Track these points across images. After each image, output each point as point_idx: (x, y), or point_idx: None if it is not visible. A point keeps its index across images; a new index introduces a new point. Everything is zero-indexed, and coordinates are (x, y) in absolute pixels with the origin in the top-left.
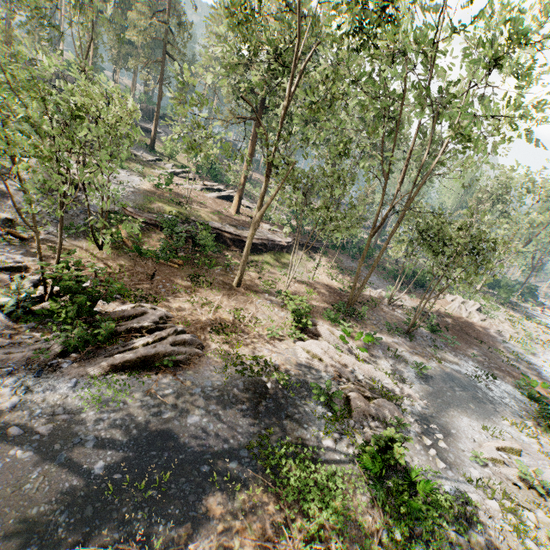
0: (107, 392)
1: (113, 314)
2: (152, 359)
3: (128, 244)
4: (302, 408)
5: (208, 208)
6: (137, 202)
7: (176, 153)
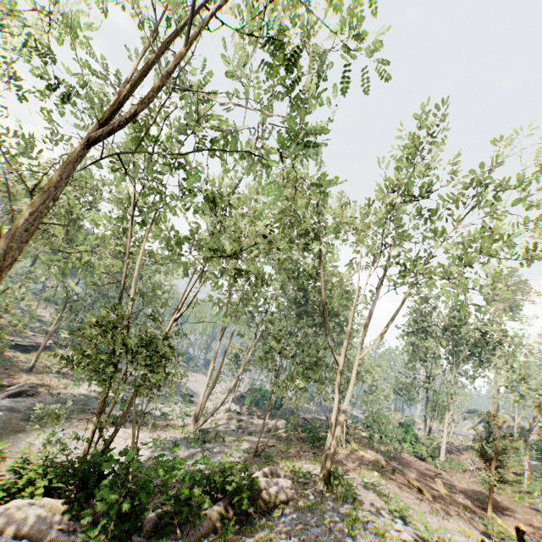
0: (13, 402)
1: None
2: (23, 393)
3: None
4: (92, 403)
5: None
6: None
7: None
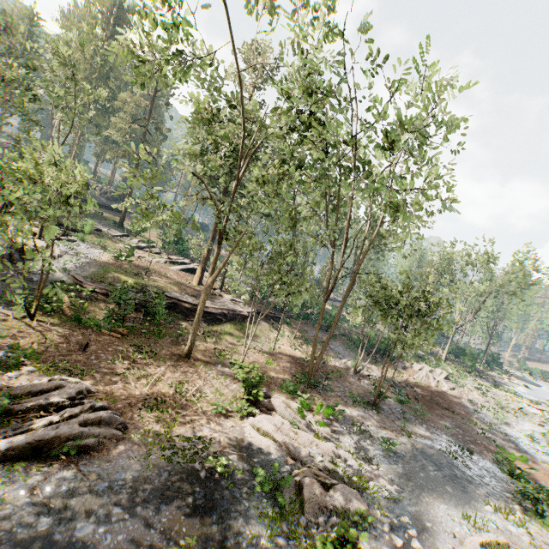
0: None
1: (18, 390)
2: (50, 445)
3: (68, 313)
4: (242, 504)
5: (169, 279)
6: (91, 272)
7: (144, 230)
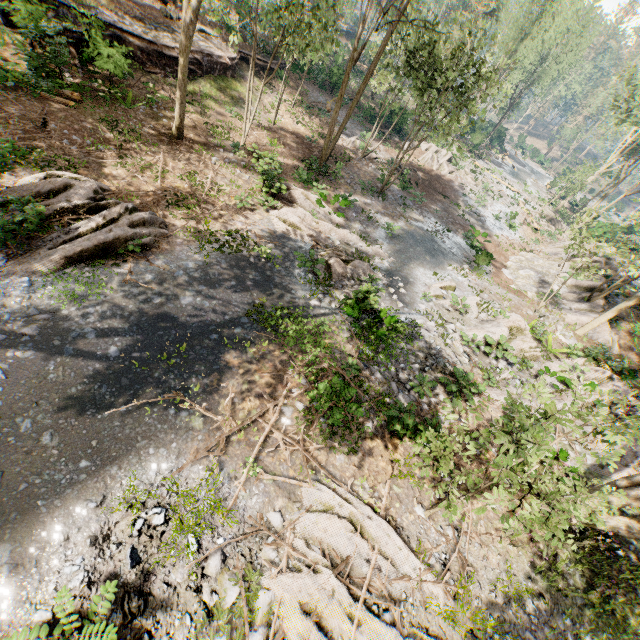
0: (77, 287)
1: (22, 191)
2: (113, 246)
3: None
4: (288, 277)
5: None
6: None
7: None
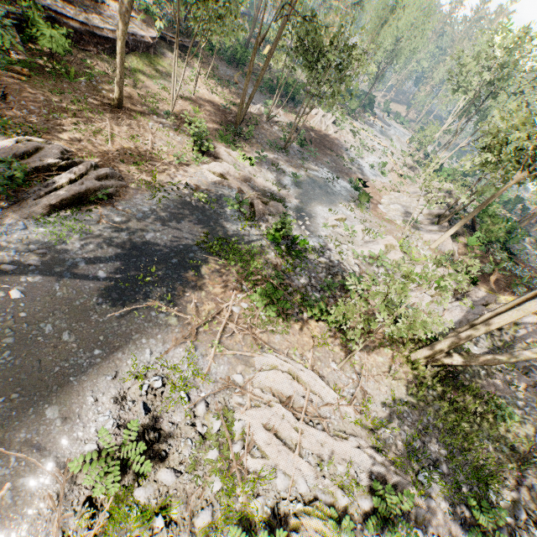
0: (63, 228)
1: (0, 153)
2: (85, 195)
3: None
4: (223, 216)
5: None
6: None
7: None
